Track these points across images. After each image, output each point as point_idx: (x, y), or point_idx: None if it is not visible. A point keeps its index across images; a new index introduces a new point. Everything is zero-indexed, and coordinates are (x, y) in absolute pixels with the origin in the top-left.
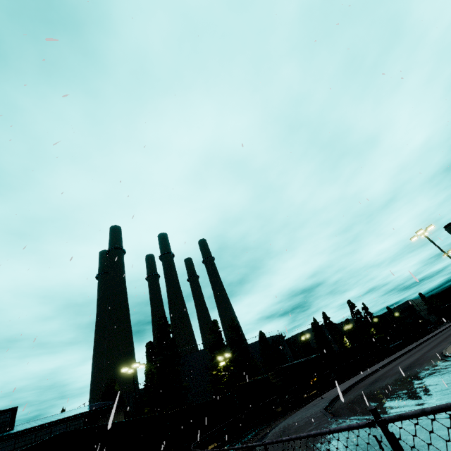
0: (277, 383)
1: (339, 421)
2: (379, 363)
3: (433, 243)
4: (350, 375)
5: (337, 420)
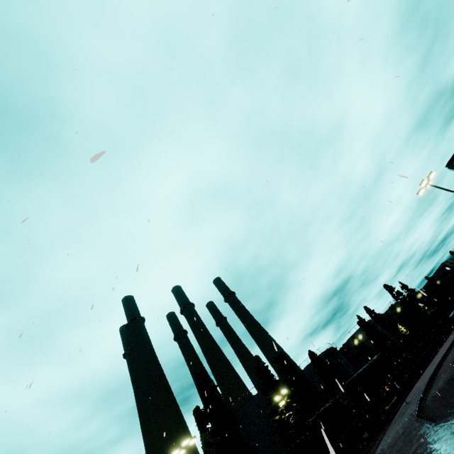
0: (350, 404)
1: (444, 426)
2: (448, 339)
3: (442, 189)
4: (424, 365)
5: (440, 425)
